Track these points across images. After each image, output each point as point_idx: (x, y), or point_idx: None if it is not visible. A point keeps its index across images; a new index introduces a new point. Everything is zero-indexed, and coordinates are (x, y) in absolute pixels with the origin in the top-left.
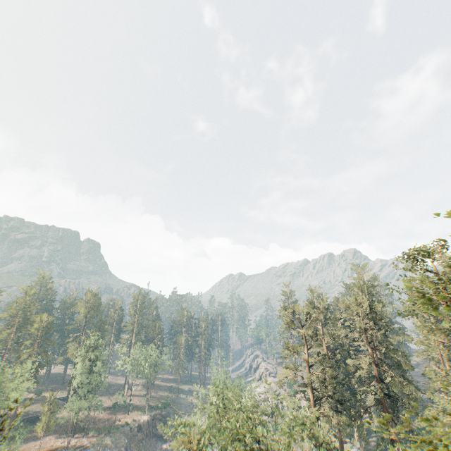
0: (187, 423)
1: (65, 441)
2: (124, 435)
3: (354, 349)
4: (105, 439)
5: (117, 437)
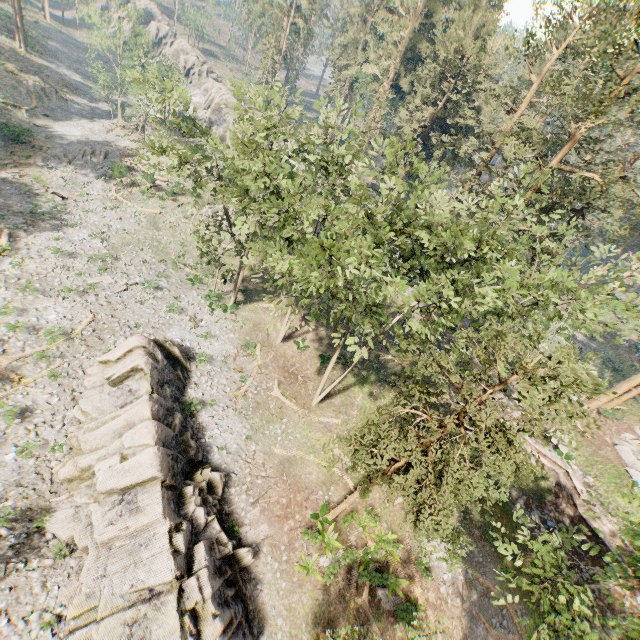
0: (359, 249)
1: None
2: None
3: (474, 106)
4: None
5: None
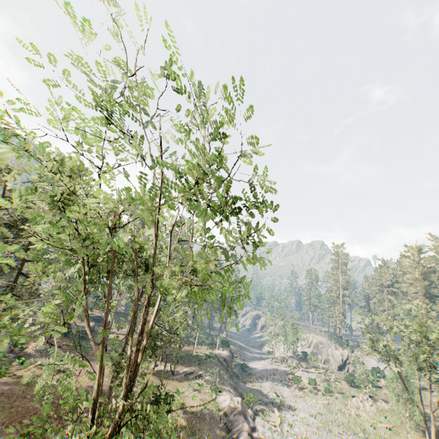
0: None
1: (158, 366)
2: (219, 368)
3: None
4: (211, 369)
5: (215, 369)
